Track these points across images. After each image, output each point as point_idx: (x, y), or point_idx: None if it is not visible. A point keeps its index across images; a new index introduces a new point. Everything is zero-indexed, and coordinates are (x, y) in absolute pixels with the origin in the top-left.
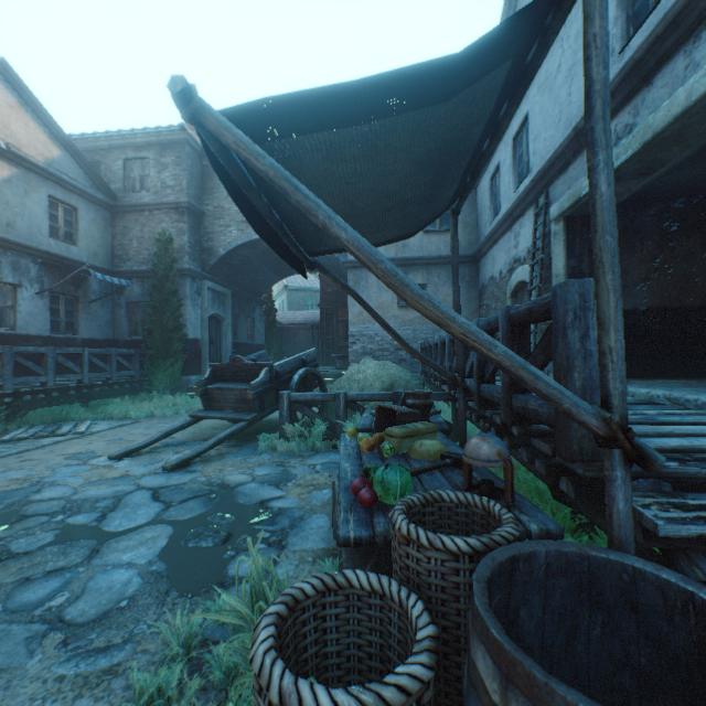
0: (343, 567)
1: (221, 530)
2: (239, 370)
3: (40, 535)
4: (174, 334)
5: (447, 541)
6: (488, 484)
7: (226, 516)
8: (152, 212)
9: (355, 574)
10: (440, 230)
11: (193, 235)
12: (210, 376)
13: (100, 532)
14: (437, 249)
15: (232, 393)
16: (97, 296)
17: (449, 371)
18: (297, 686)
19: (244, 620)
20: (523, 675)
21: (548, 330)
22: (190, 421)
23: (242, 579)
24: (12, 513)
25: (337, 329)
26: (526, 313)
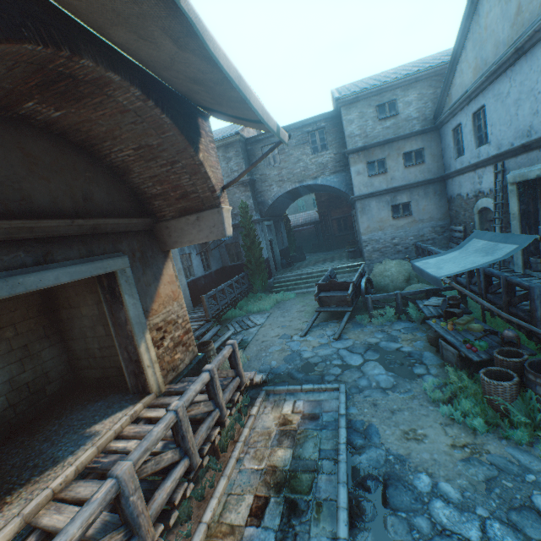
0: (459, 368)
1: (395, 361)
2: (334, 285)
3: (334, 368)
4: (260, 260)
5: (513, 360)
6: (511, 343)
7: (390, 356)
8: (228, 189)
9: (491, 367)
10: (416, 164)
11: (253, 197)
12: (318, 290)
13: (352, 366)
14: (415, 177)
15: (334, 298)
16: (212, 245)
17: (455, 276)
18: (499, 382)
19: (439, 383)
20: (538, 375)
21: (526, 293)
22: (318, 314)
23: (422, 374)
24: (309, 363)
25: (332, 225)
26: (516, 284)
